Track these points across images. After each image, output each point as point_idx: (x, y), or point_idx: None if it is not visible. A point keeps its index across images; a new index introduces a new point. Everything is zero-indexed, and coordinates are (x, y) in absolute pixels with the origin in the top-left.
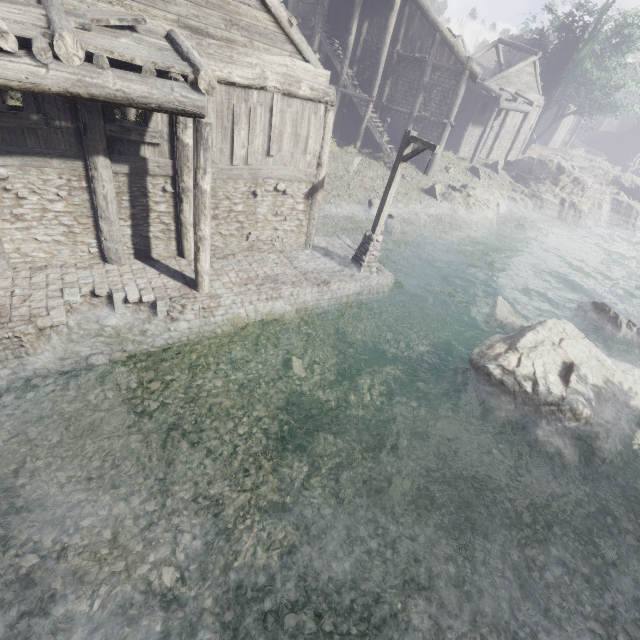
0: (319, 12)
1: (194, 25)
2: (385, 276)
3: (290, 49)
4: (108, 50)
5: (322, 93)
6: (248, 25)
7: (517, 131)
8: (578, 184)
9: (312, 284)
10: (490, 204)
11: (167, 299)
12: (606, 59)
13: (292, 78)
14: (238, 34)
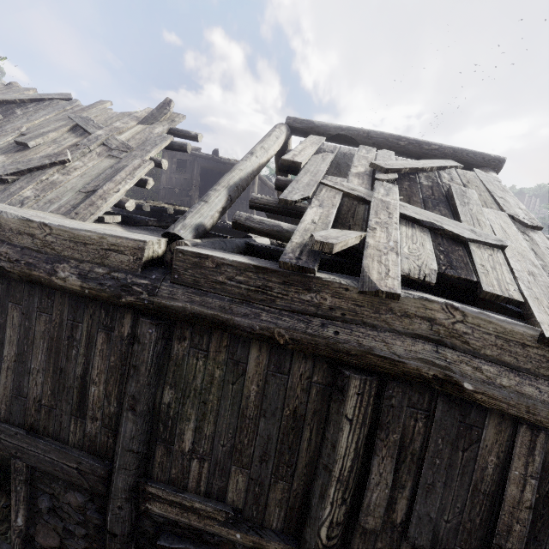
0: (195, 185)
1: None
2: None
3: None
4: None
5: None
6: None
7: None
8: None
9: None
10: None
11: None
12: None
13: None
14: None
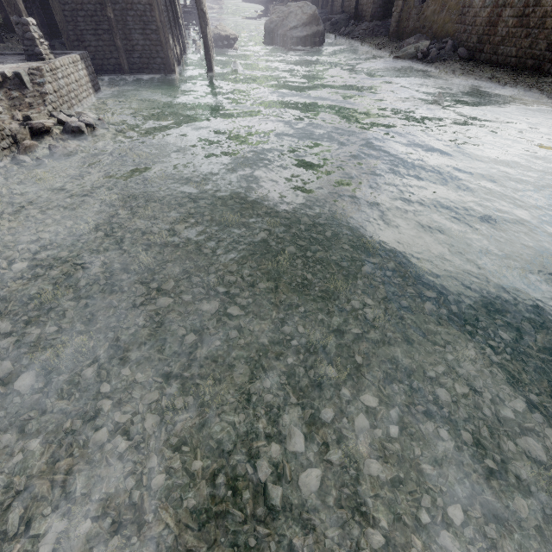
0: None
1: None
2: None
3: None
4: None
5: None
6: None
7: None
8: None
9: None
10: None
11: None
12: None
13: None
14: None
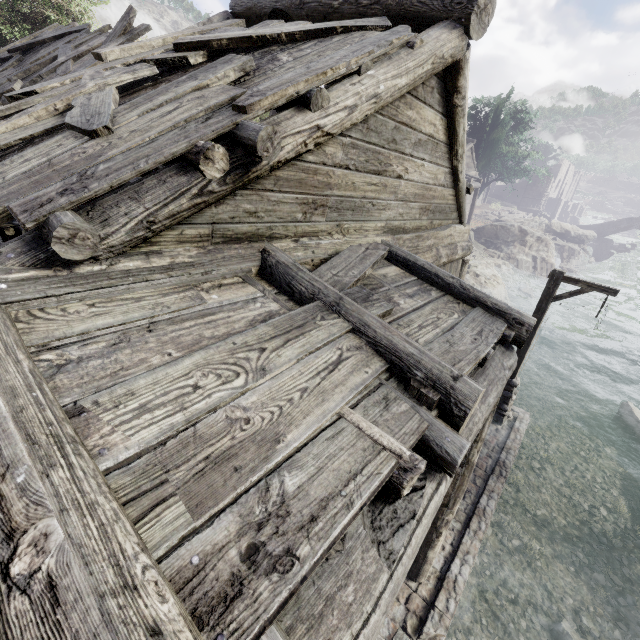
0: None
1: (395, 225)
2: (526, 418)
3: (453, 216)
4: (473, 363)
5: (466, 249)
6: (435, 206)
7: (472, 204)
8: (541, 242)
9: (496, 477)
10: (498, 279)
11: (406, 637)
12: (512, 138)
13: (452, 245)
14: (425, 218)
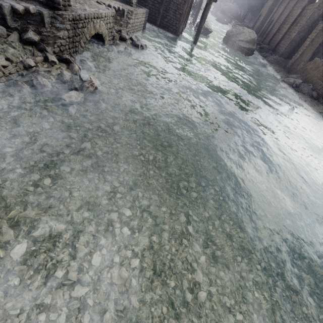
0: None
1: None
2: None
3: None
4: None
5: None
6: None
7: None
8: None
9: None
10: None
11: None
12: None
13: None
14: None
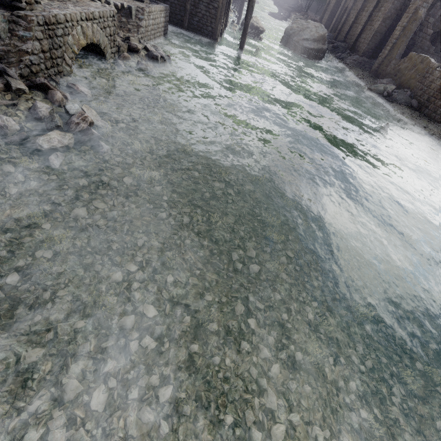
0: None
1: None
2: None
3: None
4: None
5: None
6: None
7: None
8: None
9: None
10: None
11: None
12: None
13: None
14: None
